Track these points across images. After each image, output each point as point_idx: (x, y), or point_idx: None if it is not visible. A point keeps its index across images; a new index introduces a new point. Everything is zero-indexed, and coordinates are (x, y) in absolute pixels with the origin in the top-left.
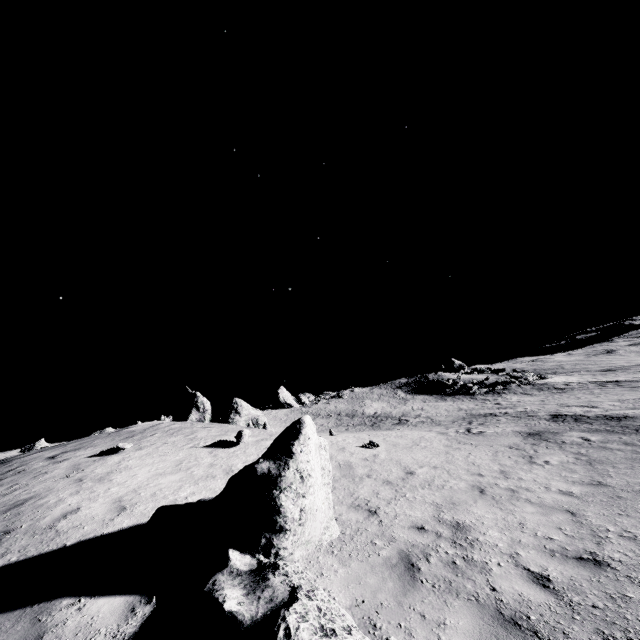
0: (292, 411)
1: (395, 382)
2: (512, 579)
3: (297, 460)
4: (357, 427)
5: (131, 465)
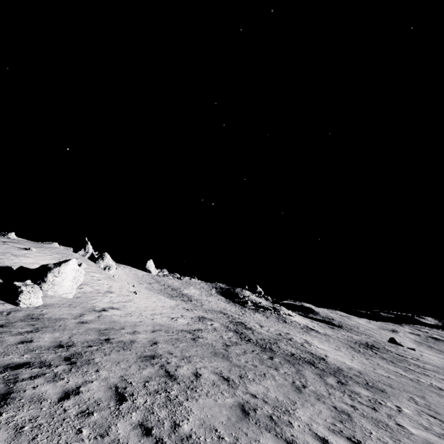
0: (148, 275)
1: (217, 284)
2: (91, 316)
3: (61, 267)
4: (165, 294)
5: (29, 256)
